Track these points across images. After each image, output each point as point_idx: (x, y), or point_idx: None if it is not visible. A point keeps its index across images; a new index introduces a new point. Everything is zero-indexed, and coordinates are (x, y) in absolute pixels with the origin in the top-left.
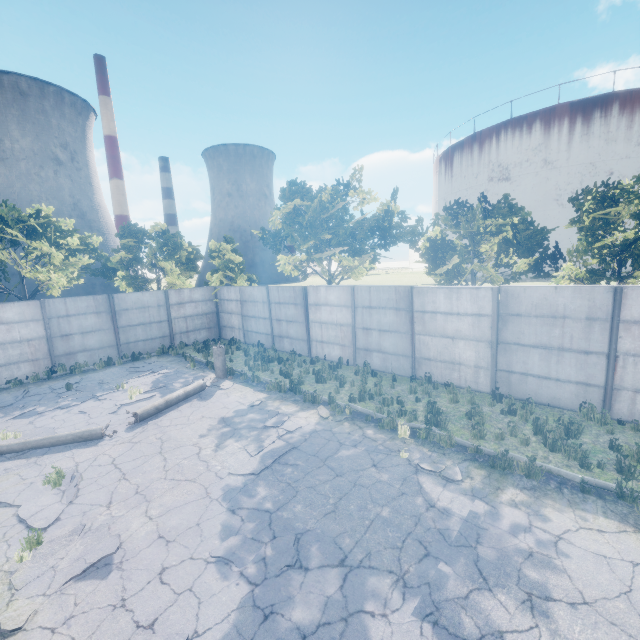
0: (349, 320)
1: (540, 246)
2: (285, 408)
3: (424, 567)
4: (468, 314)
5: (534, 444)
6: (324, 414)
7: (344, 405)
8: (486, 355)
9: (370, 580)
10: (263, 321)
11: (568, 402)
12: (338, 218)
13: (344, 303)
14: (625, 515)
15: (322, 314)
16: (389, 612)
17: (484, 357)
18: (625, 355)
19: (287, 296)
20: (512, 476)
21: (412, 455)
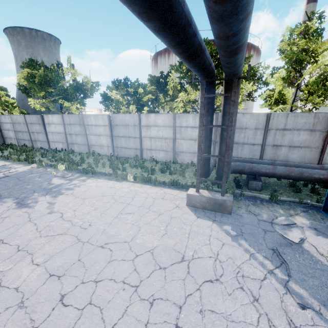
0: (63, 130)
1: (140, 101)
2: (17, 166)
3: (28, 195)
4: (102, 125)
5: (108, 167)
6: (34, 166)
7: (46, 163)
8: (110, 141)
9: (5, 199)
10: (25, 133)
11: (133, 156)
12: (55, 81)
13: (60, 122)
14: (110, 178)
15: (52, 128)
16: (4, 203)
17: (109, 142)
18: (143, 137)
19: (34, 120)
20: (88, 174)
21: (58, 173)
